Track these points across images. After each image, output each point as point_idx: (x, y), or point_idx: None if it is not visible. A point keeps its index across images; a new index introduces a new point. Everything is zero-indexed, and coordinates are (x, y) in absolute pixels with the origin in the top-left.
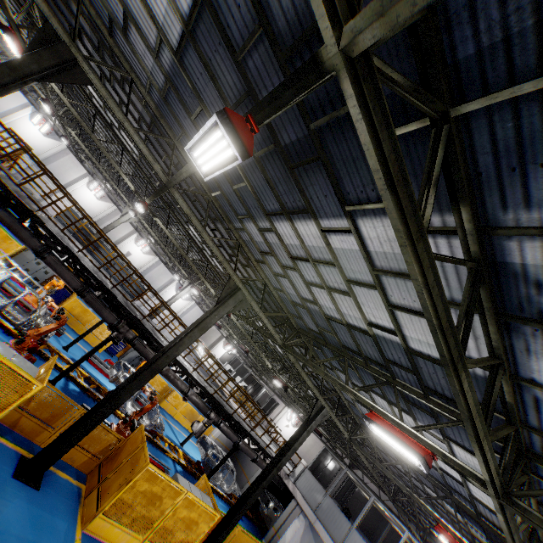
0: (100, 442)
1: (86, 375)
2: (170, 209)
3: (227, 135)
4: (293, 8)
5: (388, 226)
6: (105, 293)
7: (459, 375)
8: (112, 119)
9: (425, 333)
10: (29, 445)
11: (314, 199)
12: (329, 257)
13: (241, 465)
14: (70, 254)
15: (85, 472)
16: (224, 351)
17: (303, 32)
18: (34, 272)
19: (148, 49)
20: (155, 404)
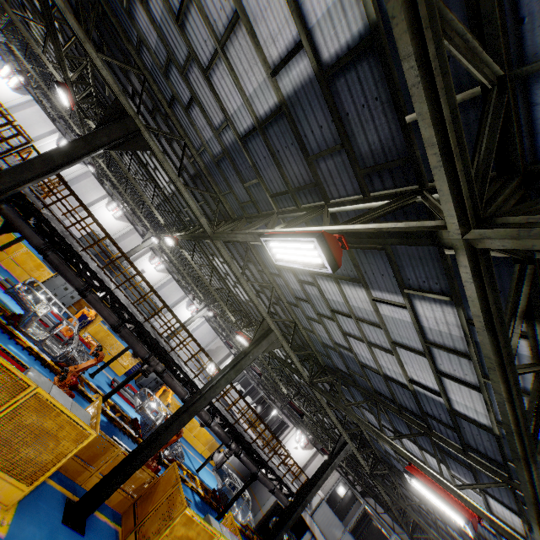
0: (135, 480)
1: (111, 403)
2: (196, 241)
3: (323, 253)
4: (380, 143)
5: (447, 313)
6: (138, 327)
7: (530, 470)
8: (148, 160)
9: (474, 401)
10: (71, 486)
11: (368, 274)
12: (375, 319)
13: (252, 491)
14: (108, 290)
15: (119, 510)
16: None
17: (388, 163)
18: (61, 297)
19: (210, 127)
20: (180, 436)
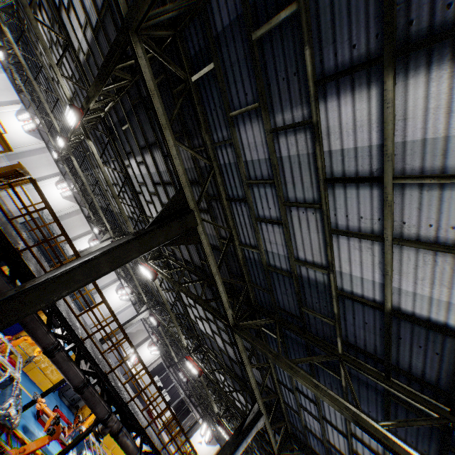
0: None
1: (39, 453)
2: (167, 268)
3: None
4: None
5: None
6: (101, 379)
7: None
8: (145, 192)
9: None
10: None
11: None
12: None
13: None
14: (78, 340)
15: None
16: (147, 351)
17: None
18: None
19: (289, 253)
20: None
